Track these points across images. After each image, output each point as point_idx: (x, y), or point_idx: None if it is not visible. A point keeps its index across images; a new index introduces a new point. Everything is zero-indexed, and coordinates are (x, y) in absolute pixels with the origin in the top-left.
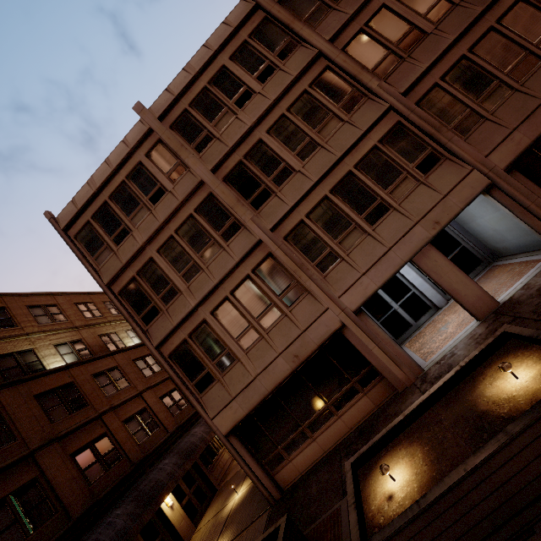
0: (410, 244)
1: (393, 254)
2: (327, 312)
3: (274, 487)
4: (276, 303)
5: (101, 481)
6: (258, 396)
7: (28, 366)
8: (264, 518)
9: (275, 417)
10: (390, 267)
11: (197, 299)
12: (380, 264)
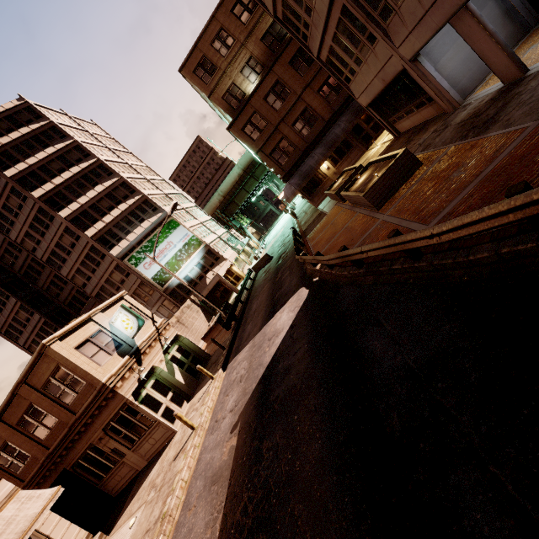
0: (442, 11)
1: (429, 18)
2: (392, 58)
3: (394, 132)
4: (364, 42)
5: (335, 101)
6: (372, 95)
7: (279, 36)
8: (389, 142)
9: (387, 104)
10: (428, 31)
11: (320, 34)
12: (420, 27)
